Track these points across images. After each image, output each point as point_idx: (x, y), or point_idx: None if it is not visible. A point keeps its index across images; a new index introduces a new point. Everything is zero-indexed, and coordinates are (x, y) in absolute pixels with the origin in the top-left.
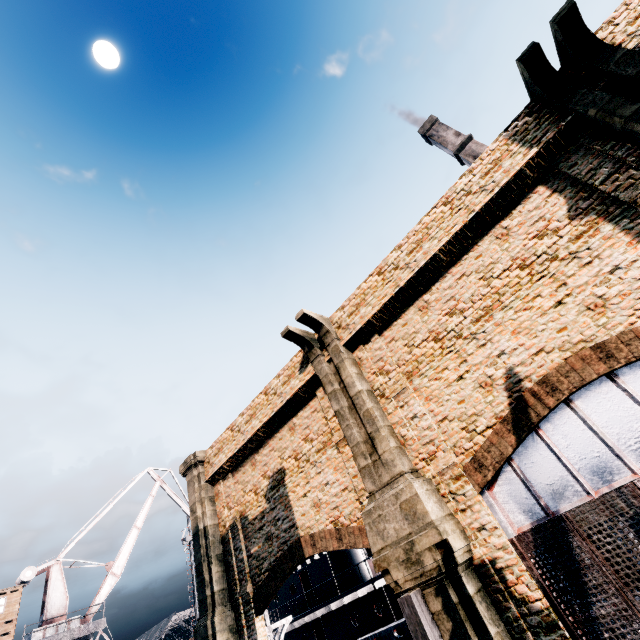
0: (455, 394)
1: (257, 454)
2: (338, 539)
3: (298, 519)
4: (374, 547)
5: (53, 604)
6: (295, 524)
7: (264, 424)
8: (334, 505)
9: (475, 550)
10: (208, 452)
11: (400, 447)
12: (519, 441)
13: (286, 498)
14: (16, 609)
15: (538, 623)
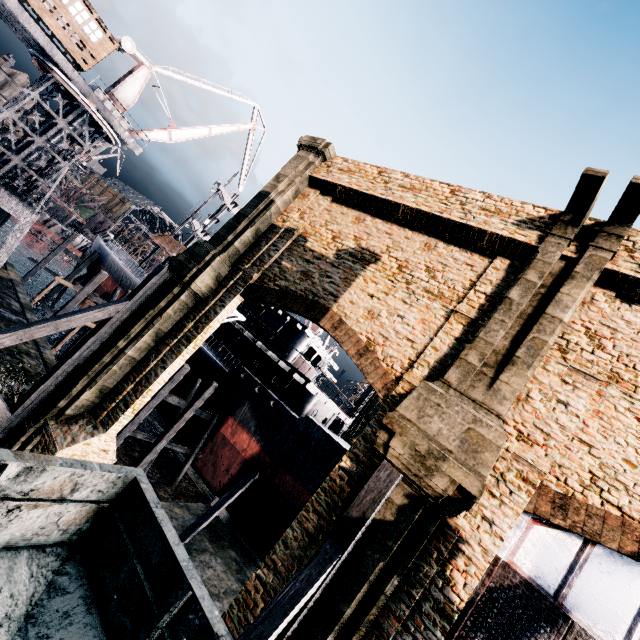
0: (635, 452)
1: (371, 218)
2: (359, 353)
3: (344, 299)
4: (403, 409)
5: (124, 92)
6: (337, 297)
7: (416, 209)
8: (386, 334)
9: (462, 519)
10: (337, 159)
11: (516, 398)
12: (635, 557)
13: (354, 275)
14: (103, 55)
15: (437, 599)
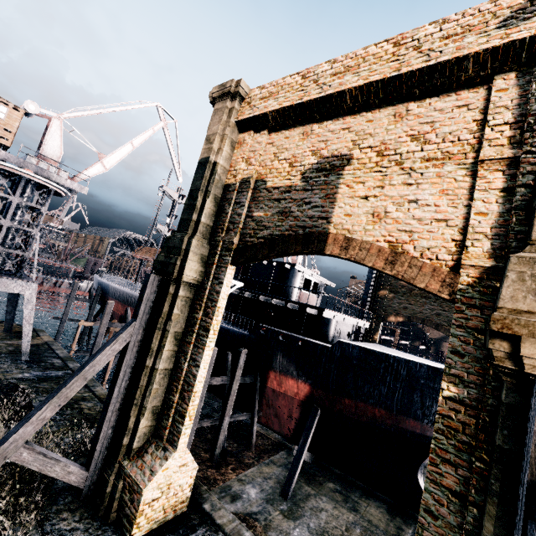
0: None
1: (319, 125)
2: (388, 261)
3: (337, 215)
4: (510, 302)
5: (49, 148)
6: (329, 218)
7: (366, 85)
8: (407, 228)
9: None
10: (254, 91)
11: None
12: None
13: (333, 188)
14: (16, 126)
15: None
